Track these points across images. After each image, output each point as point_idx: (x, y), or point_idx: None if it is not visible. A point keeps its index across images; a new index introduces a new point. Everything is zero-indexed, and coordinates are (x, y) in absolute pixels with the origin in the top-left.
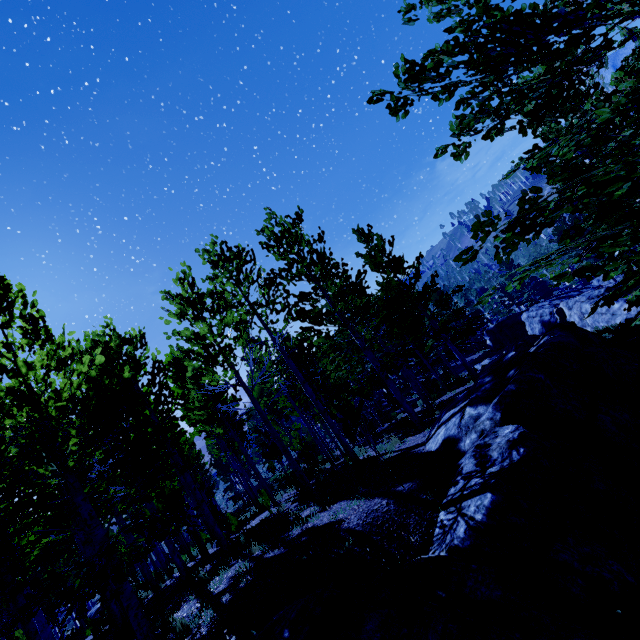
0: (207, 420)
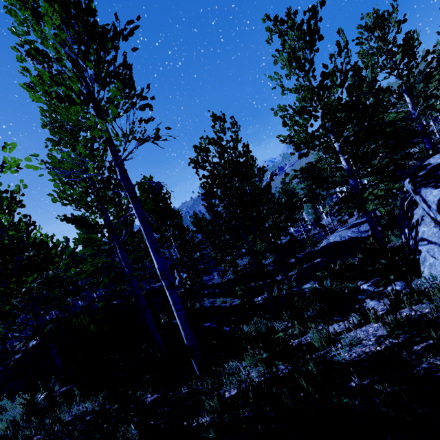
0: None
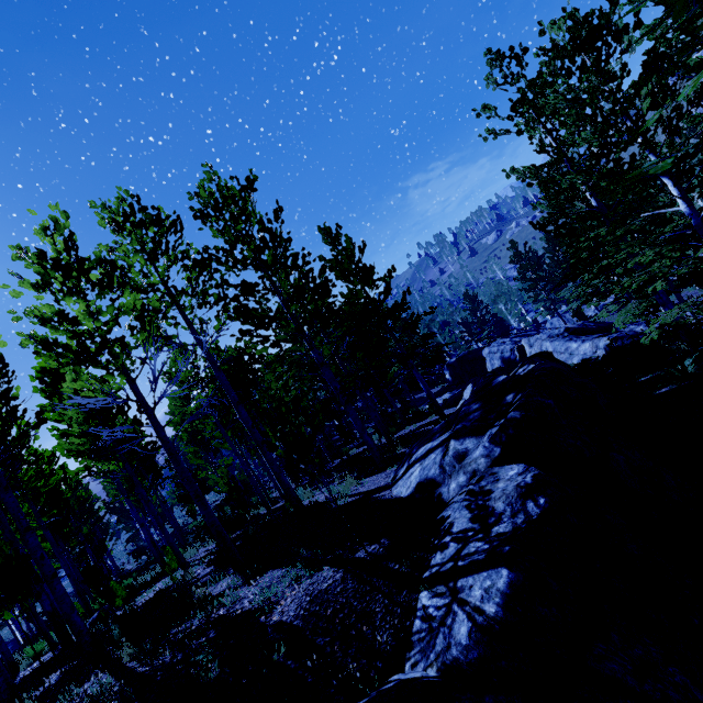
0: (90, 451)
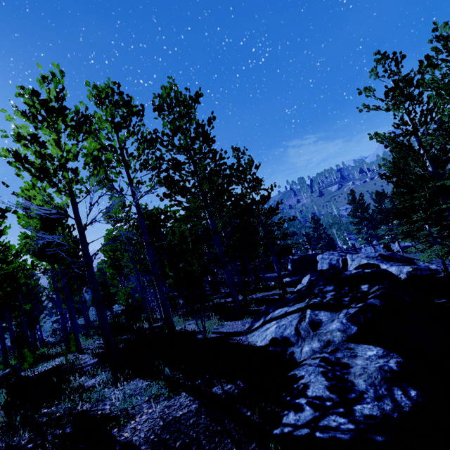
0: (38, 252)
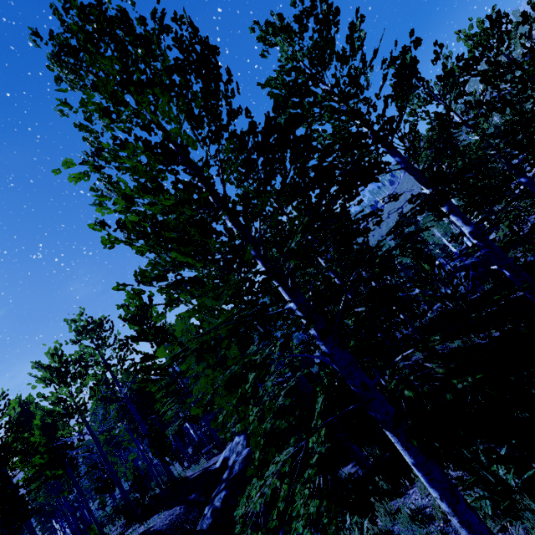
0: (48, 463)
